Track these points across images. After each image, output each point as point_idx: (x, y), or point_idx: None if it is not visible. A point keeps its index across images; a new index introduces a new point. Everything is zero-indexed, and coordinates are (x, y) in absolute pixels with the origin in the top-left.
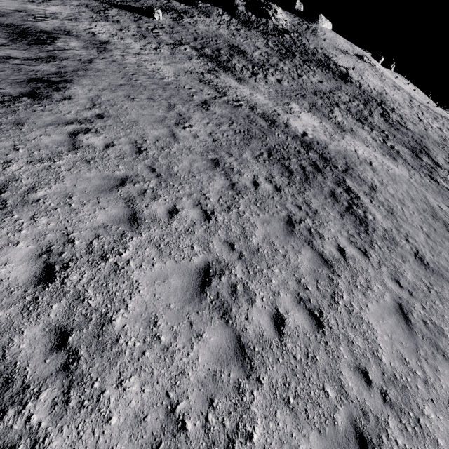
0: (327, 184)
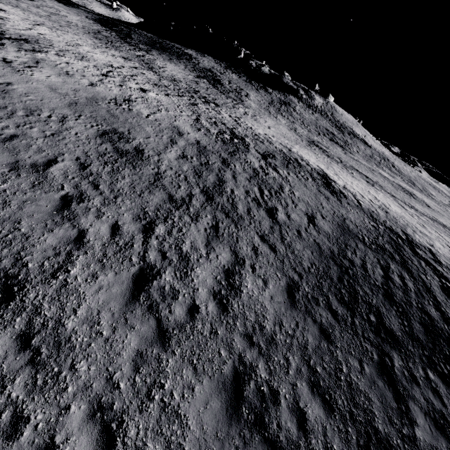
0: (417, 198)
